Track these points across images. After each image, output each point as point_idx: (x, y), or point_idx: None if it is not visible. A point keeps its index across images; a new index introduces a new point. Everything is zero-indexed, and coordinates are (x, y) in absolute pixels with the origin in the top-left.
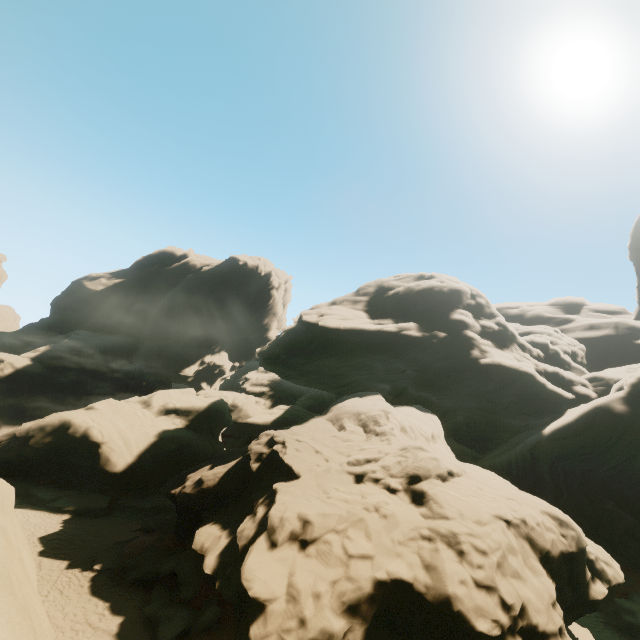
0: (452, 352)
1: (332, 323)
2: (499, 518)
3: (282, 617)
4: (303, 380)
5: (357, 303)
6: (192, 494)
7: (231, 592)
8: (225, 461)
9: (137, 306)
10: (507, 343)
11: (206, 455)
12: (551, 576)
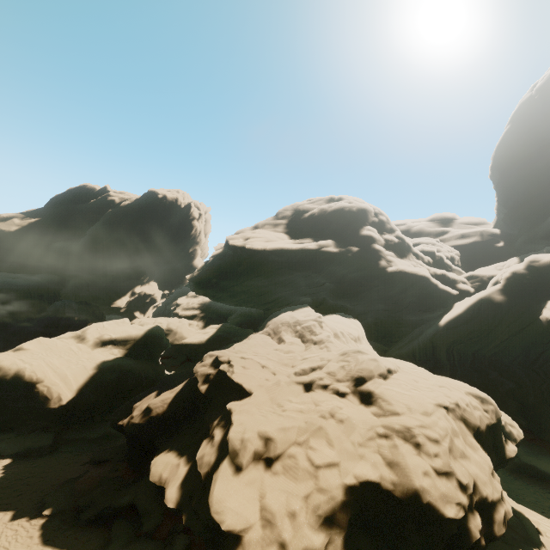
0: (364, 264)
1: (258, 245)
2: (440, 406)
3: (261, 545)
4: (233, 300)
5: (277, 226)
6: (141, 424)
7: (200, 526)
8: (171, 386)
9: (57, 244)
10: (405, 253)
11: (149, 379)
12: (483, 448)
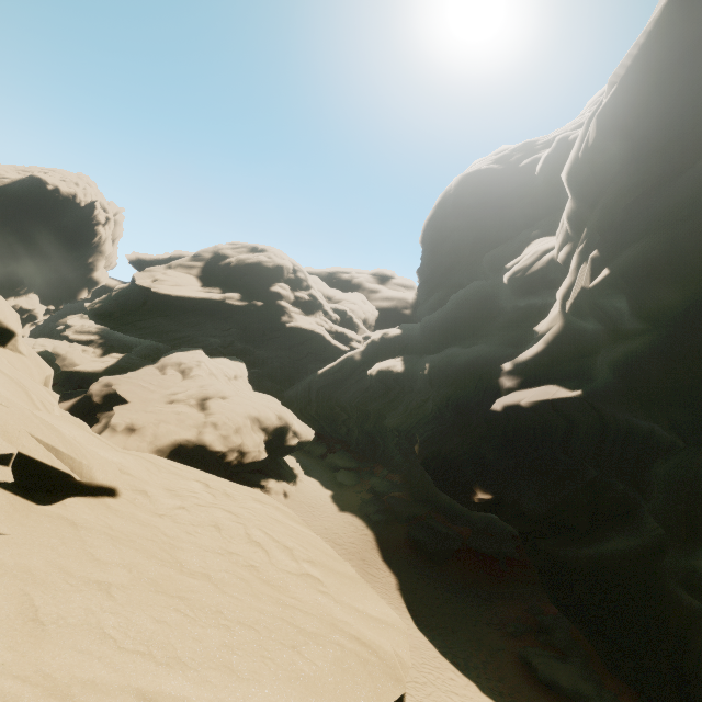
0: (267, 317)
1: (165, 290)
2: (245, 412)
3: None
4: (138, 334)
5: (192, 269)
6: None
7: None
8: (69, 398)
9: None
10: (314, 310)
11: None
12: (266, 434)
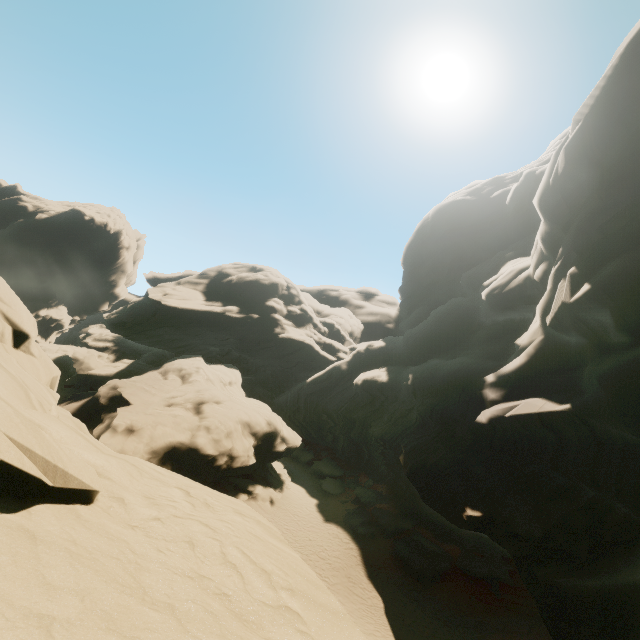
0: (262, 329)
1: (173, 303)
2: (237, 417)
3: None
4: (147, 342)
5: (198, 285)
6: None
7: None
8: (79, 399)
9: None
10: (305, 323)
11: None
12: (256, 439)
